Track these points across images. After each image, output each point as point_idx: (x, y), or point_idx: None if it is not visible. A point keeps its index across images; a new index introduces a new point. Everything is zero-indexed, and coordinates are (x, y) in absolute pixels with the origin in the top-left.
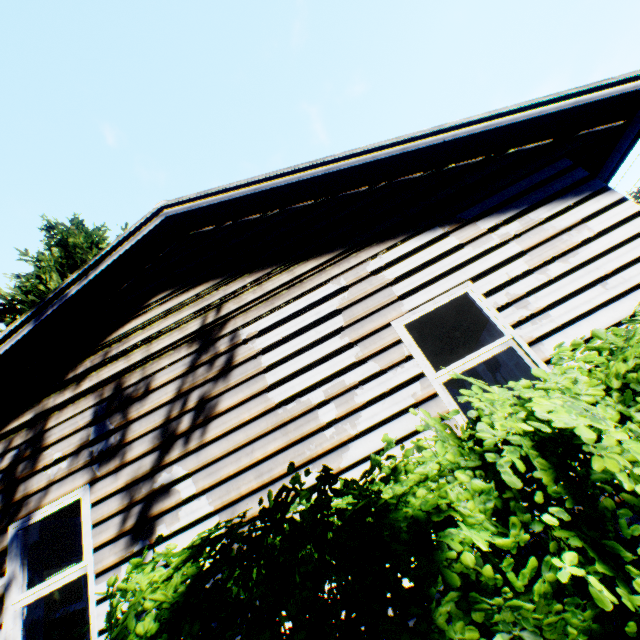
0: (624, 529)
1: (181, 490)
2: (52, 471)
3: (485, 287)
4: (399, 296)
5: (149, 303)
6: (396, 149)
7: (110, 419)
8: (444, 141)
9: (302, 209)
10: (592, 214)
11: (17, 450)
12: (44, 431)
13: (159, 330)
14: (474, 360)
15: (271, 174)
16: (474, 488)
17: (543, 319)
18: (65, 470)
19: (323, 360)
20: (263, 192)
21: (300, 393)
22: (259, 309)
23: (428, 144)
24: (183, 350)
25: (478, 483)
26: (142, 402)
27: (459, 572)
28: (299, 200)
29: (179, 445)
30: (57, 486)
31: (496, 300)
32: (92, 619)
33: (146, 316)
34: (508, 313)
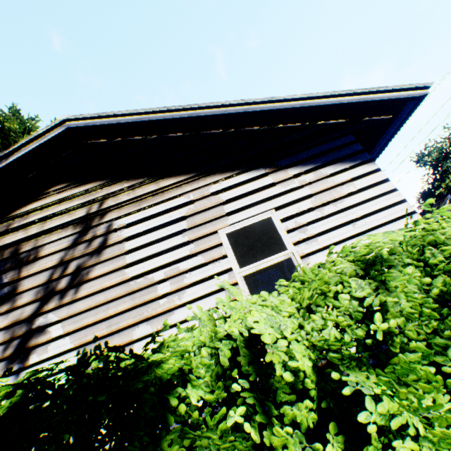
0: (279, 396)
1: (52, 331)
2: None
3: (283, 215)
4: (227, 213)
5: (49, 191)
6: (242, 108)
7: (6, 275)
8: (274, 109)
9: (173, 138)
10: (358, 176)
11: None
12: None
13: (53, 213)
14: (266, 263)
15: (151, 109)
16: (203, 363)
17: (313, 242)
18: None
19: (168, 251)
20: (144, 122)
21: (148, 272)
22: (130, 208)
23: (263, 109)
24: (69, 230)
25: (206, 360)
26: (32, 265)
27: (180, 415)
28: (172, 131)
29: (56, 299)
30: None
31: (288, 225)
32: None
33: (45, 200)
34: (293, 235)
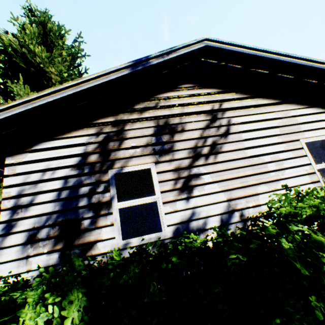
0: None
1: (204, 178)
2: (131, 151)
3: None
4: (303, 130)
5: (180, 87)
6: (321, 66)
7: (163, 136)
8: None
9: (261, 73)
10: None
11: (106, 134)
12: (123, 130)
13: (187, 102)
14: None
15: (266, 49)
16: None
17: None
18: (139, 153)
19: (270, 145)
20: (258, 56)
21: (259, 155)
22: (240, 112)
23: None
24: (201, 117)
25: None
26: (181, 134)
27: None
28: (262, 68)
29: (202, 159)
30: (135, 159)
31: None
32: (163, 220)
33: (179, 93)
34: None
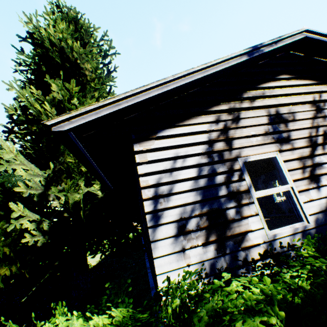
0: None
1: None
2: (252, 139)
3: None
4: None
5: (279, 77)
6: None
7: (278, 125)
8: None
9: None
10: None
11: (224, 122)
12: (238, 118)
13: (290, 93)
14: None
15: None
16: None
17: None
18: (260, 141)
19: None
20: None
21: None
22: None
23: None
24: (307, 107)
25: None
26: (293, 123)
27: None
28: None
29: (320, 148)
30: (258, 147)
31: None
32: (303, 209)
33: (279, 83)
34: None
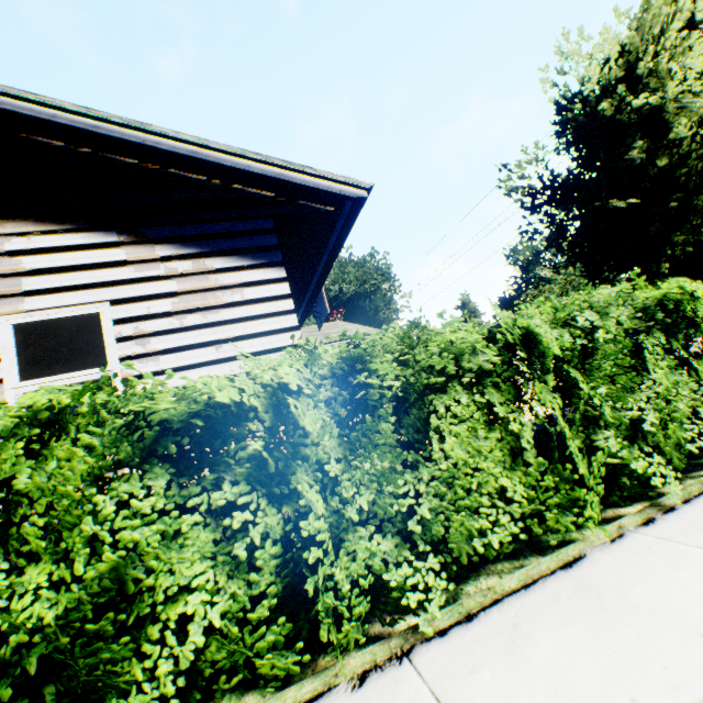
0: None
1: None
2: None
3: (122, 314)
4: (26, 291)
5: None
6: (88, 122)
7: None
8: (145, 144)
9: None
10: (255, 282)
11: None
12: None
13: None
14: (69, 380)
15: None
16: None
17: (152, 361)
18: None
19: None
20: None
21: None
22: None
23: (126, 137)
24: None
25: None
26: None
27: None
28: None
29: None
30: None
31: (124, 330)
32: None
33: None
34: (126, 346)
